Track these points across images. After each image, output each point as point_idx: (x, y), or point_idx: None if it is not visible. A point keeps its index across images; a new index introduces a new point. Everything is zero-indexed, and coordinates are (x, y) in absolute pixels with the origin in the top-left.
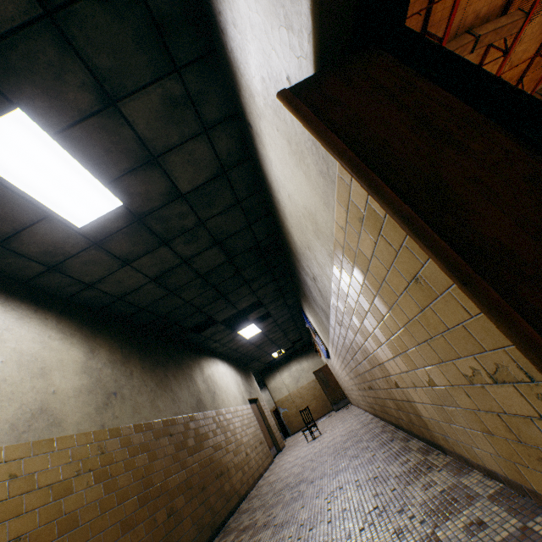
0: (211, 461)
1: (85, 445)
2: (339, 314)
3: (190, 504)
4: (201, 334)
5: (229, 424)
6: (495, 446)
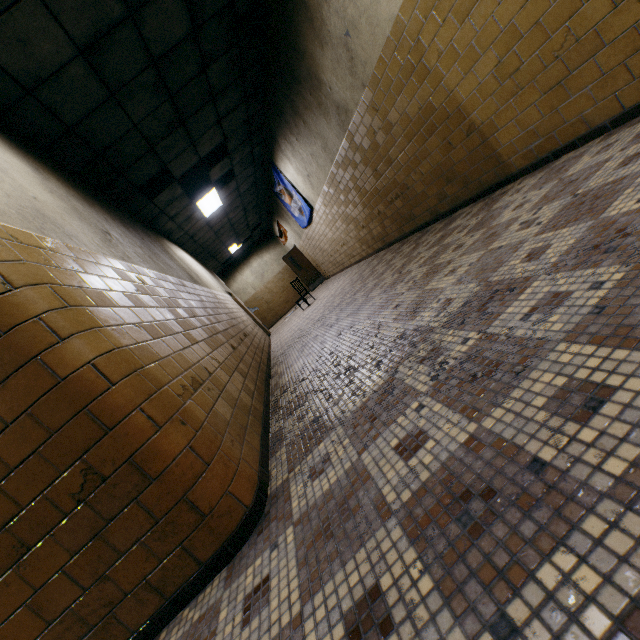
0: (233, 324)
1: (123, 271)
2: (387, 79)
3: (241, 346)
4: (153, 202)
5: (226, 304)
6: (637, 67)
